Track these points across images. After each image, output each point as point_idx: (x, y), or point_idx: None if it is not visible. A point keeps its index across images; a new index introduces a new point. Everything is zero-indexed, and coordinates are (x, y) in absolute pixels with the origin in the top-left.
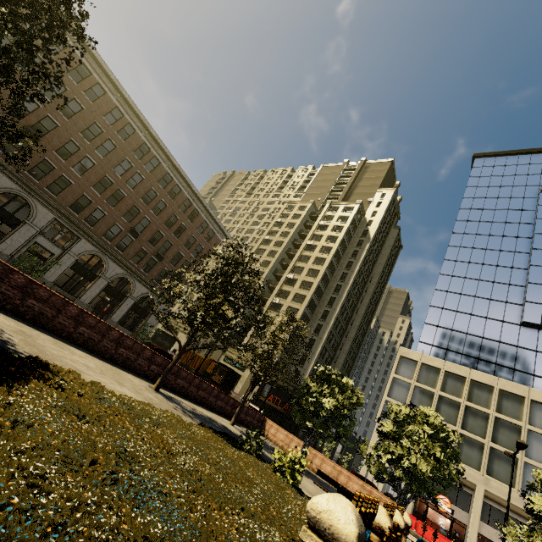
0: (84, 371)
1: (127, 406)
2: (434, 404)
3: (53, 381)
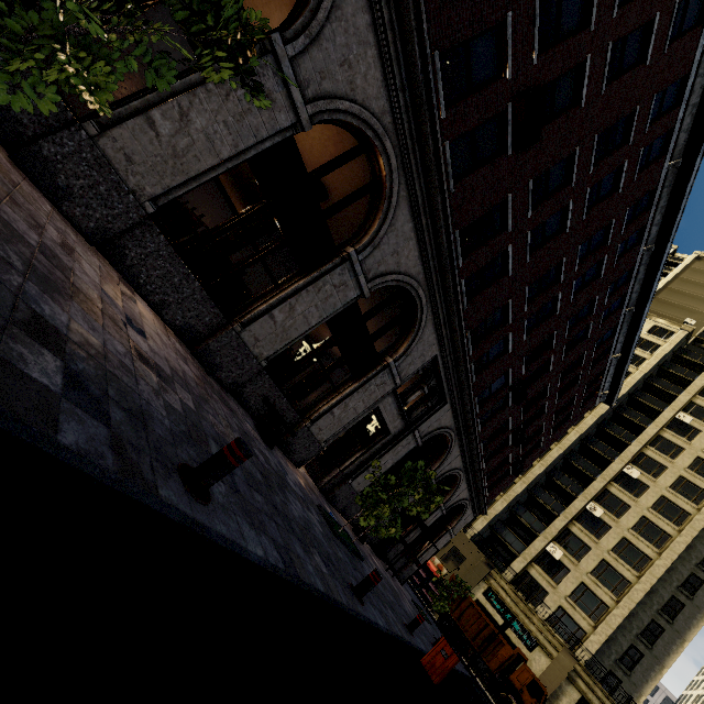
0: None
1: None
2: None
3: None
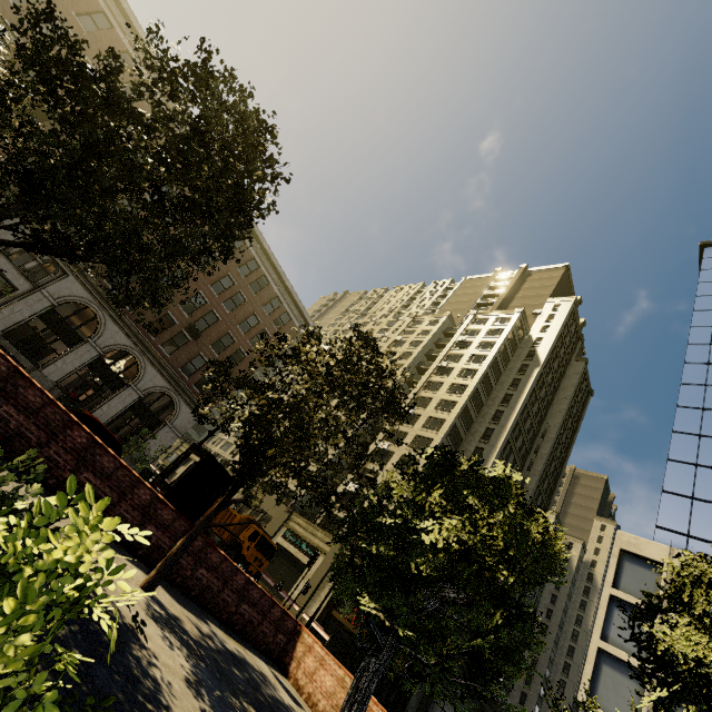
0: None
1: None
2: None
3: None
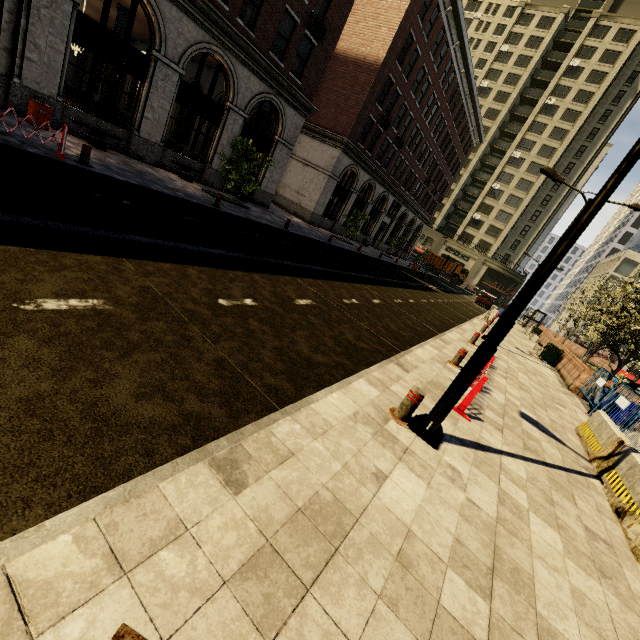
0: None
1: None
2: None
3: None
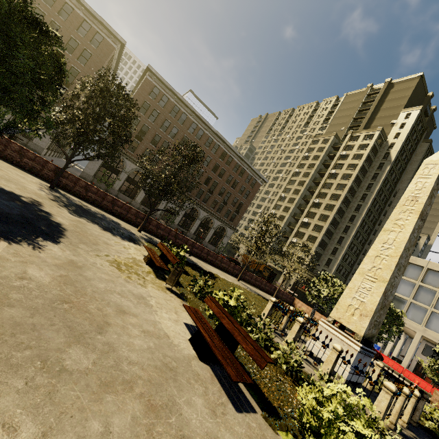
0: (217, 274)
1: (234, 286)
2: (434, 299)
3: (217, 278)
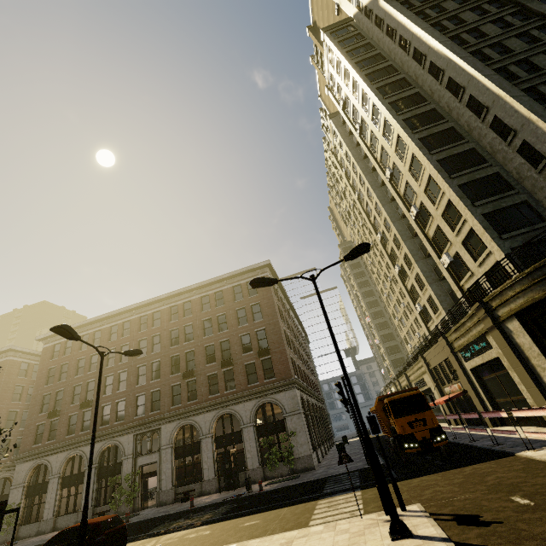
0: None
1: None
2: None
3: None
